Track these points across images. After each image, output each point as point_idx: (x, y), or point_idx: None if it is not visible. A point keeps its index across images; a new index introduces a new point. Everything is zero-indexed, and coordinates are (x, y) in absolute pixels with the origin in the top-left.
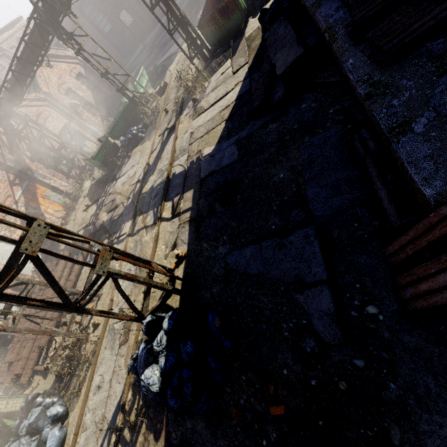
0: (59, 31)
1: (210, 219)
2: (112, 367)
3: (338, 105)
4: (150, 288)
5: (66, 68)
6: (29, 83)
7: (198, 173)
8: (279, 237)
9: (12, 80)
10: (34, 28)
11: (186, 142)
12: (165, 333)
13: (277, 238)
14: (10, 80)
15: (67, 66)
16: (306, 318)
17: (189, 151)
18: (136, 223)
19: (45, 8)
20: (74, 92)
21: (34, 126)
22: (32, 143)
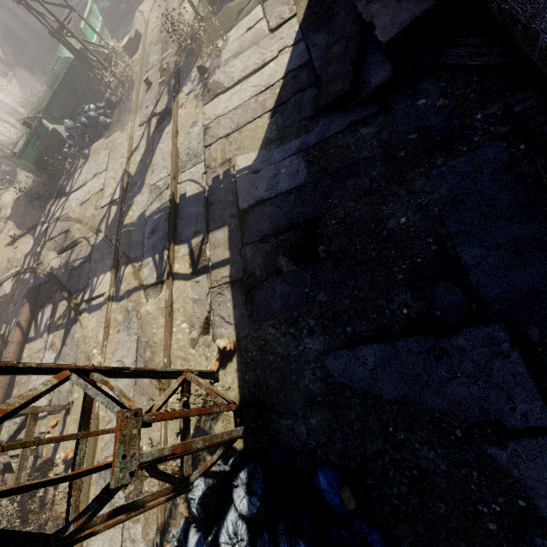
0: None
1: (273, 285)
2: (117, 541)
3: (492, 107)
4: (188, 419)
5: None
6: None
7: (231, 199)
8: (431, 336)
9: None
10: None
11: (198, 142)
12: (241, 517)
13: (428, 337)
14: None
15: None
16: (523, 495)
17: (207, 159)
18: (122, 277)
19: None
20: None
21: None
22: None
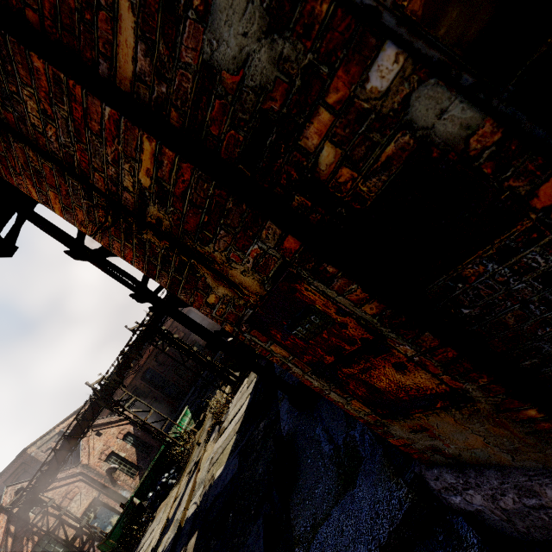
0: (110, 401)
1: None
2: None
3: None
4: None
5: (115, 431)
6: (68, 458)
7: (206, 505)
8: (242, 546)
9: (52, 460)
10: (90, 406)
11: (206, 471)
12: None
13: (241, 548)
14: (50, 461)
15: (117, 429)
16: None
17: (205, 481)
18: None
19: (102, 388)
20: (116, 455)
21: (54, 512)
22: (42, 539)
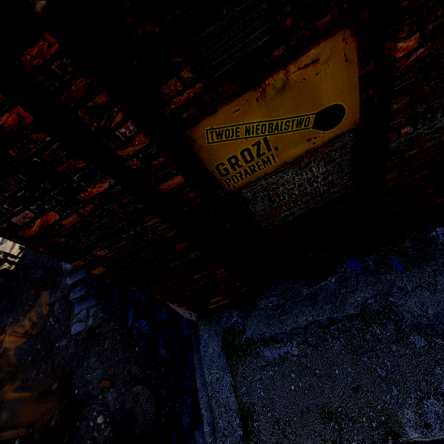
0: None
1: None
2: None
3: None
4: None
5: None
6: None
7: None
8: None
9: None
10: None
11: None
12: None
13: None
14: None
15: None
16: None
17: None
18: None
19: None
20: None
21: None
22: None
